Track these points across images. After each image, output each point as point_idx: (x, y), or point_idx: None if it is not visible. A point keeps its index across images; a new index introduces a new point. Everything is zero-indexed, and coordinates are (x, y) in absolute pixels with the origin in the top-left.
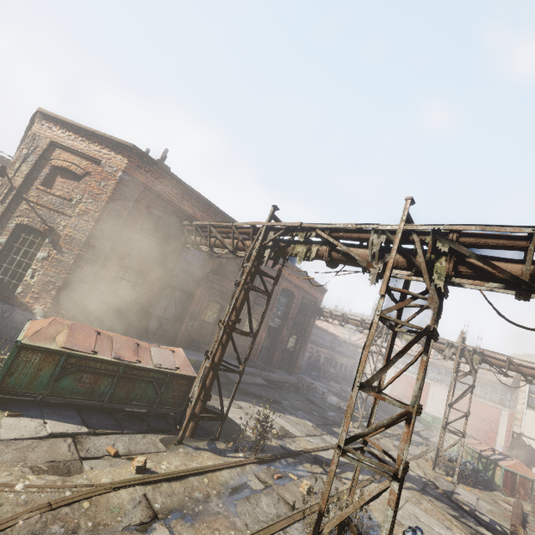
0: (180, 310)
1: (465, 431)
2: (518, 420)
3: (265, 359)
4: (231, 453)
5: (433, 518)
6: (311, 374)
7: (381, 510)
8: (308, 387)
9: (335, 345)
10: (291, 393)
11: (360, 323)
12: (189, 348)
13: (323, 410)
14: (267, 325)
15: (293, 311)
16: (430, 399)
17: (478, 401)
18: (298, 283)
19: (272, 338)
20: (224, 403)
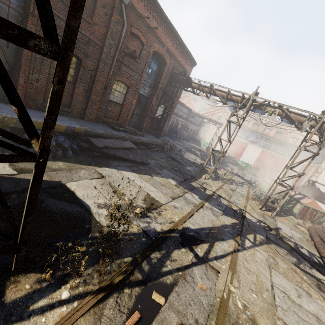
0: (13, 56)
1: (293, 186)
2: (318, 173)
3: (136, 124)
4: (43, 297)
5: (295, 285)
6: (171, 136)
7: (264, 310)
8: (171, 147)
9: (189, 117)
10: (157, 152)
11: (226, 95)
12: (42, 109)
13: (182, 165)
14: (138, 92)
15: (163, 81)
16: (245, 153)
17: (275, 155)
18: (170, 48)
19: (142, 106)
20: (79, 174)
